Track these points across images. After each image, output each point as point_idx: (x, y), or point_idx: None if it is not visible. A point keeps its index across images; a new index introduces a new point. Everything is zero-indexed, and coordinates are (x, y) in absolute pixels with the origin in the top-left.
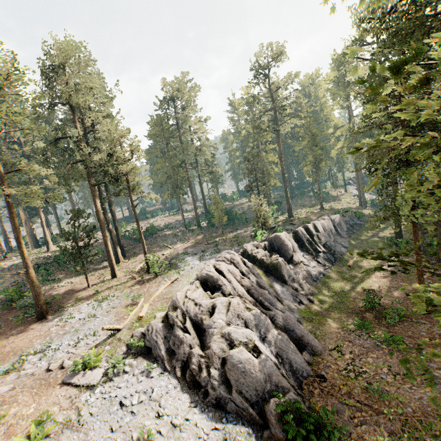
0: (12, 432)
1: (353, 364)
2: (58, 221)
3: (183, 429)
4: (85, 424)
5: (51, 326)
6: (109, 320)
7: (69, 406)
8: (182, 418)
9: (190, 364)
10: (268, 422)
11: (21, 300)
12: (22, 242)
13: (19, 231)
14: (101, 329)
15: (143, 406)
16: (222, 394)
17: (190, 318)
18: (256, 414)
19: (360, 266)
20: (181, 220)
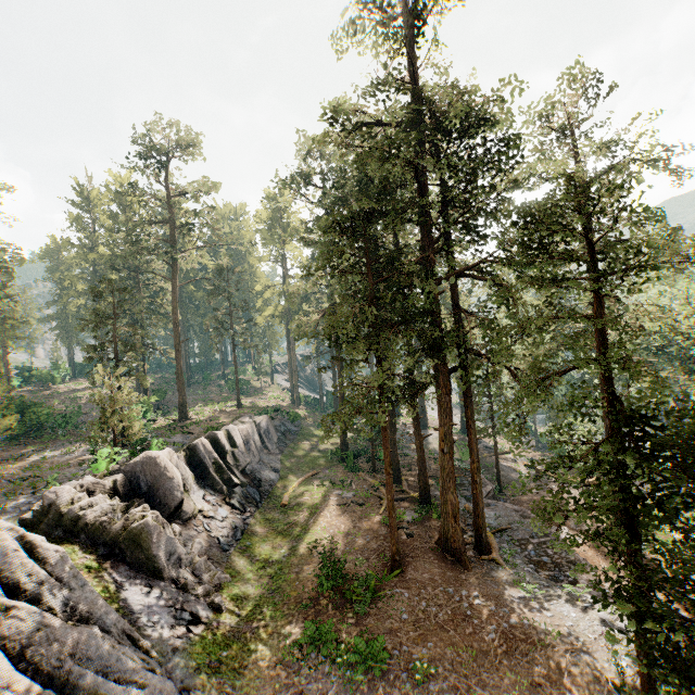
0: None
1: None
2: None
3: None
4: None
5: None
6: None
7: None
8: None
9: None
10: None
11: None
12: None
13: None
14: None
15: None
16: None
17: None
18: None
19: (301, 502)
20: None
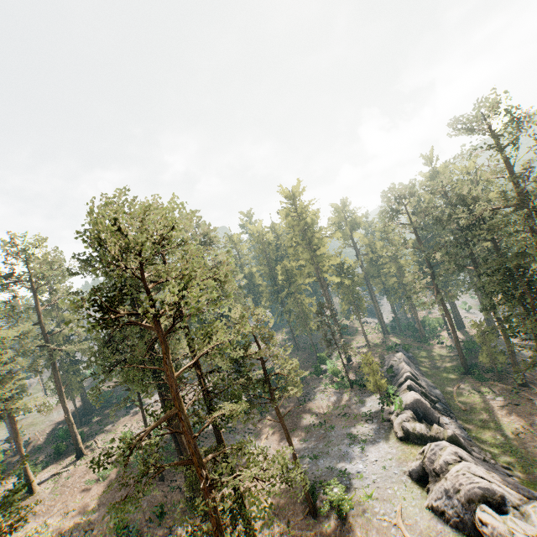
0: None
1: None
2: None
3: None
4: None
5: None
6: None
7: None
8: None
9: None
10: None
11: None
12: None
13: None
14: None
15: None
16: None
17: None
18: None
19: (472, 407)
20: None
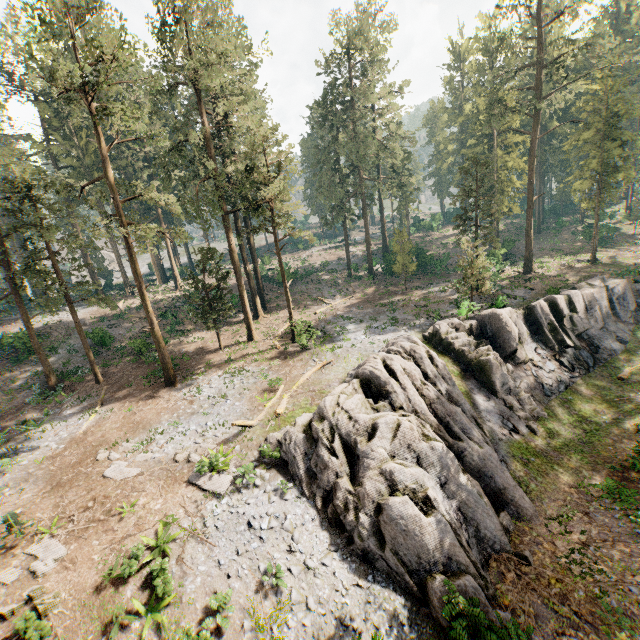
0: (140, 526)
1: (581, 553)
2: (187, 249)
3: (318, 575)
4: (210, 539)
5: (179, 399)
6: (242, 408)
7: (195, 513)
8: (318, 561)
9: (334, 498)
10: (428, 601)
11: (149, 355)
12: (144, 293)
13: (141, 279)
14: (231, 424)
15: (273, 534)
16: (372, 548)
17: (340, 436)
18: (414, 584)
19: None
20: (345, 259)
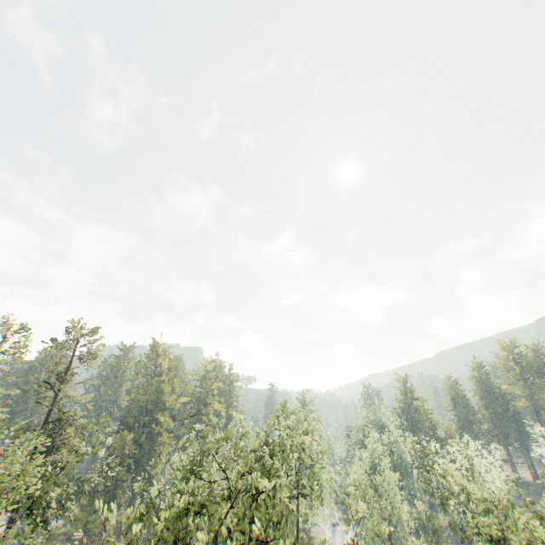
0: None
1: None
2: None
3: None
4: None
5: None
6: None
7: None
8: None
9: None
10: None
11: None
12: None
13: None
14: None
15: None
16: None
17: None
18: None
19: None
20: None
